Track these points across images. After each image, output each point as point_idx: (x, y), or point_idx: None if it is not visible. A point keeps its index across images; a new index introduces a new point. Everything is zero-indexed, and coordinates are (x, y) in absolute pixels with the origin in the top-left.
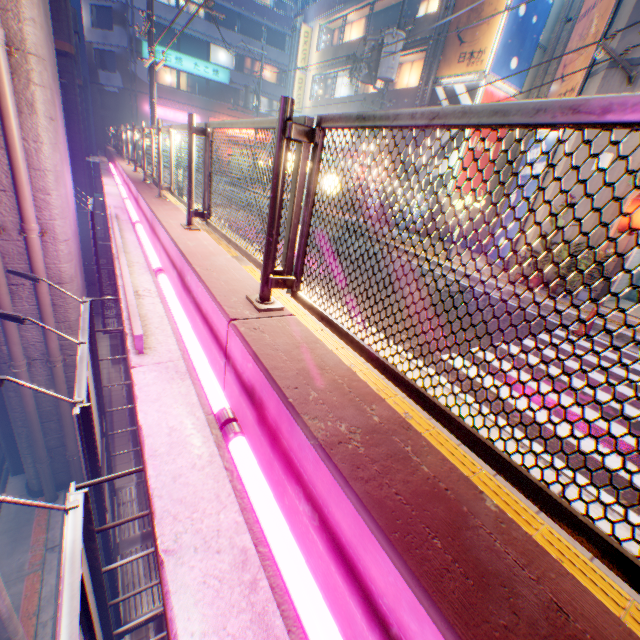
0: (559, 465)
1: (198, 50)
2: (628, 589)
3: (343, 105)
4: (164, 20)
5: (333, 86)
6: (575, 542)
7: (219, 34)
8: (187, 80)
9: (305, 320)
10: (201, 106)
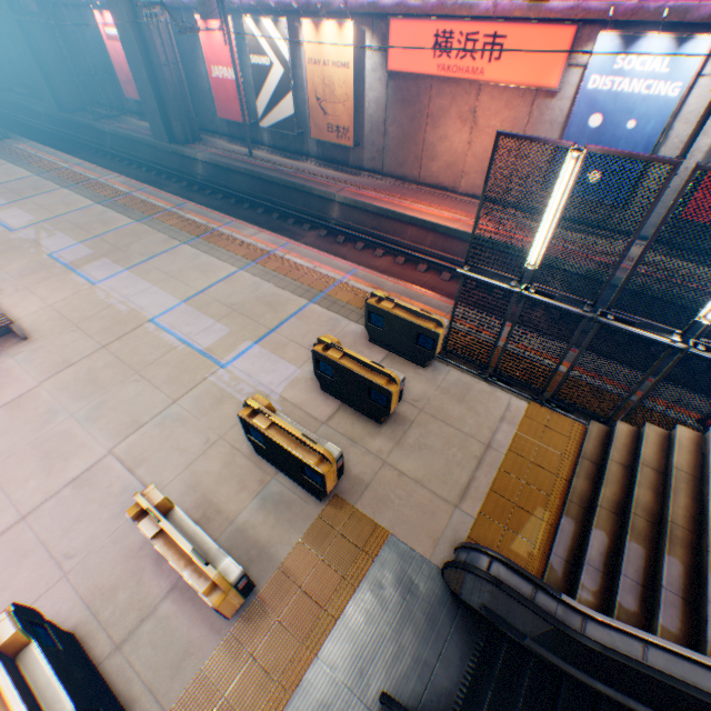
0: None
1: None
2: None
3: None
4: None
5: None
6: None
7: None
8: None
9: None
10: None
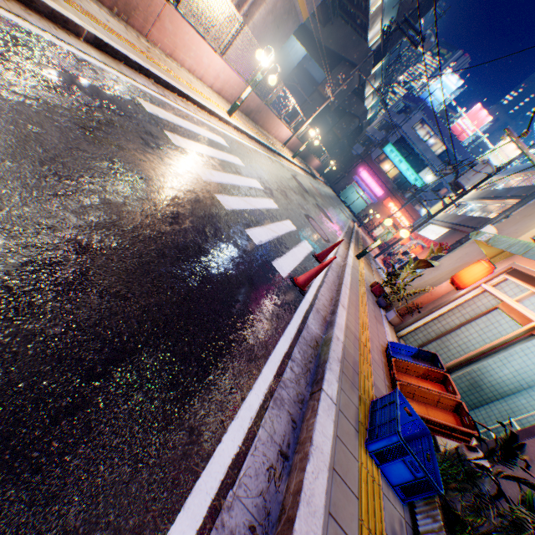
0: (165, 99)
1: (416, 165)
2: (111, 34)
3: (454, 218)
4: (411, 141)
5: (462, 209)
6: (124, 44)
7: (437, 165)
8: (395, 173)
9: (208, 99)
10: (389, 188)
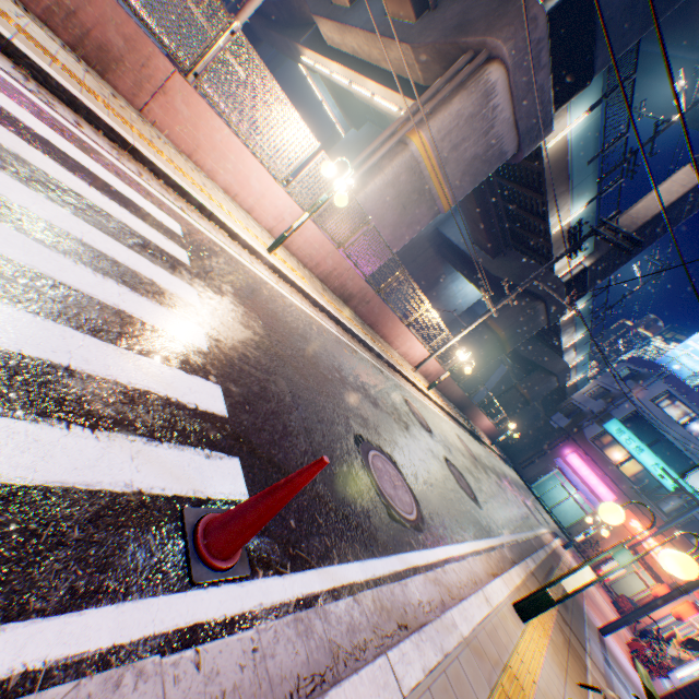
0: (14, 82)
1: (673, 459)
2: None
3: None
4: (653, 420)
5: None
6: None
7: None
8: (633, 466)
9: (229, 213)
10: (626, 491)
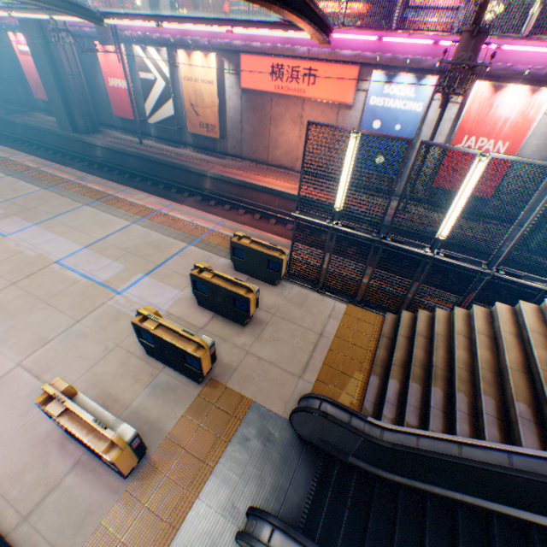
0: None
1: None
2: None
3: None
4: None
5: None
6: None
7: None
8: None
9: None
10: None
